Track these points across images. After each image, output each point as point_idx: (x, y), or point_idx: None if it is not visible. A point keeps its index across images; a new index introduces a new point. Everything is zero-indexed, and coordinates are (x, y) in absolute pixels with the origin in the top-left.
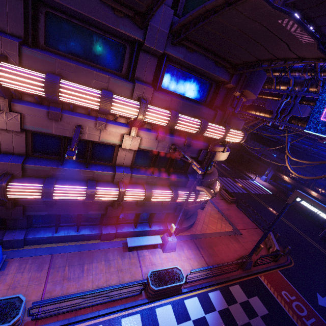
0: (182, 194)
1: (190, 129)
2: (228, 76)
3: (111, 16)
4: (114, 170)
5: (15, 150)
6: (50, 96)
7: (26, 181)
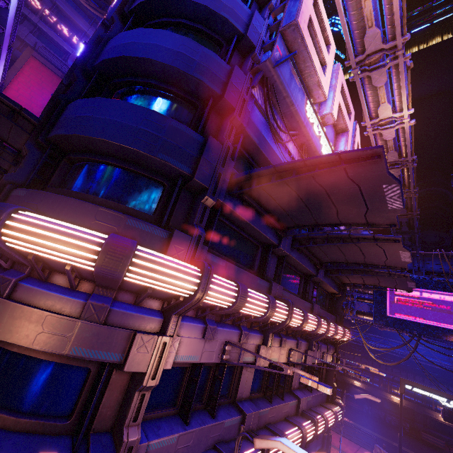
0: (337, 411)
1: (339, 335)
2: (338, 289)
3: (308, 263)
4: (295, 397)
5: (244, 392)
6: (303, 326)
7: None
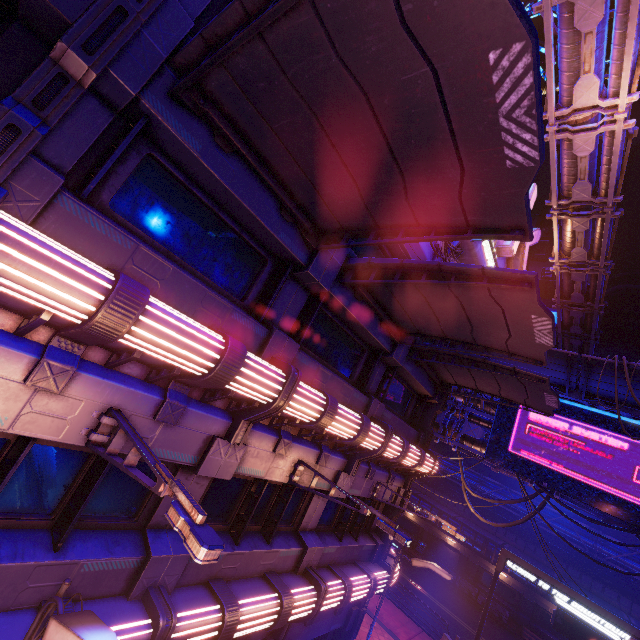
0: (378, 578)
1: (411, 461)
2: (434, 391)
3: (377, 327)
4: (301, 543)
5: None
6: (322, 424)
7: (184, 600)
